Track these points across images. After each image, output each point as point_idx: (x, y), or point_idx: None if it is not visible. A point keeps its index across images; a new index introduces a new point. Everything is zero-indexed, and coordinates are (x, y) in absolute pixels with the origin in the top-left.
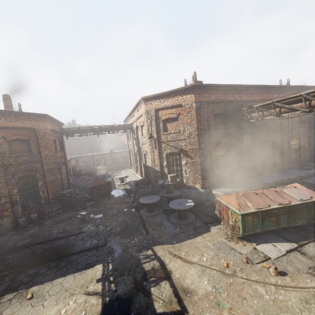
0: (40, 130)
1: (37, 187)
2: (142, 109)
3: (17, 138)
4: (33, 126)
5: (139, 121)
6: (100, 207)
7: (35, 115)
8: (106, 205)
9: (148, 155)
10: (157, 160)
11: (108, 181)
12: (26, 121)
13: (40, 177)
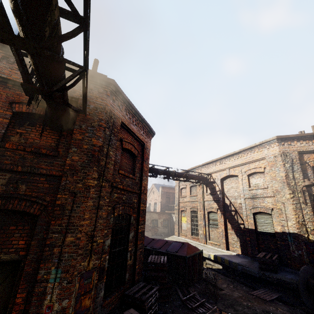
0: (146, 149)
1: (126, 242)
2: (267, 150)
3: (130, 148)
4: (144, 140)
5: (240, 168)
6: (236, 308)
7: (148, 129)
8: (244, 304)
9: (282, 214)
10: (310, 222)
11: (200, 250)
12: (141, 132)
13: (132, 223)
